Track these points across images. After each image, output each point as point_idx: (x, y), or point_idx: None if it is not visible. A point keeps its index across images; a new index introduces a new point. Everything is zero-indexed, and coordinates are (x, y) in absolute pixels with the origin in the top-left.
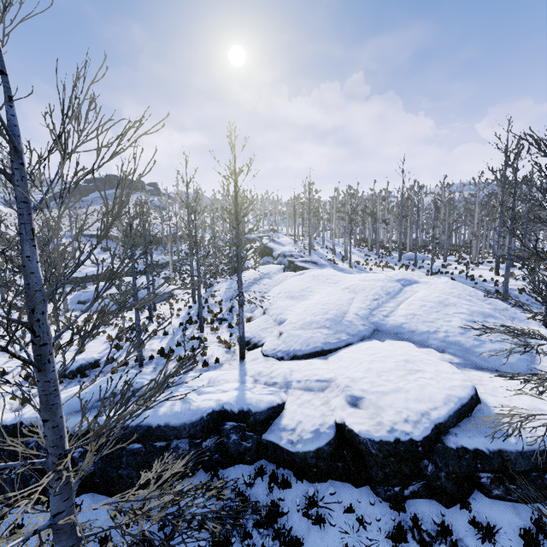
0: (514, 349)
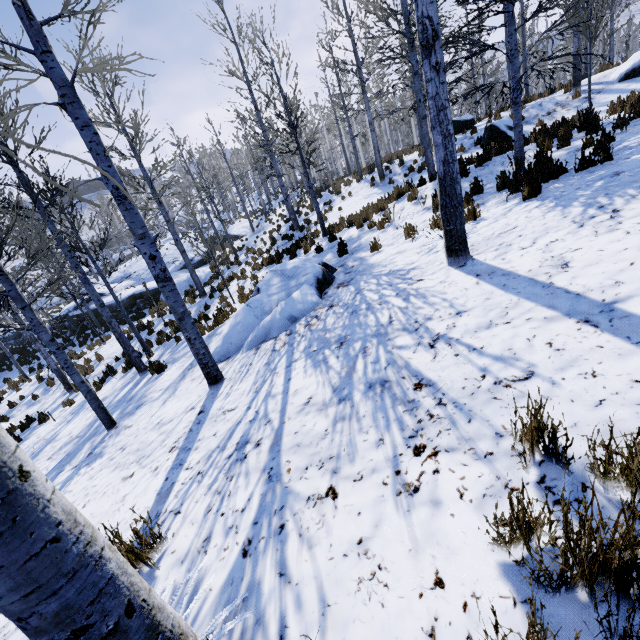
0: None
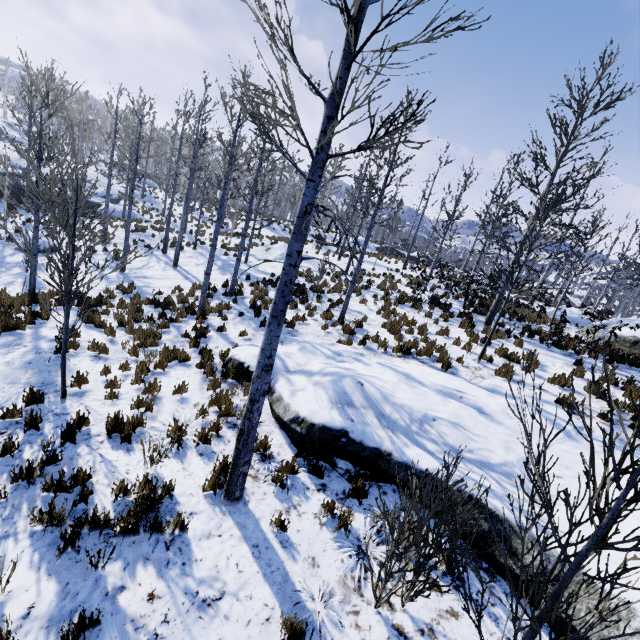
0: None
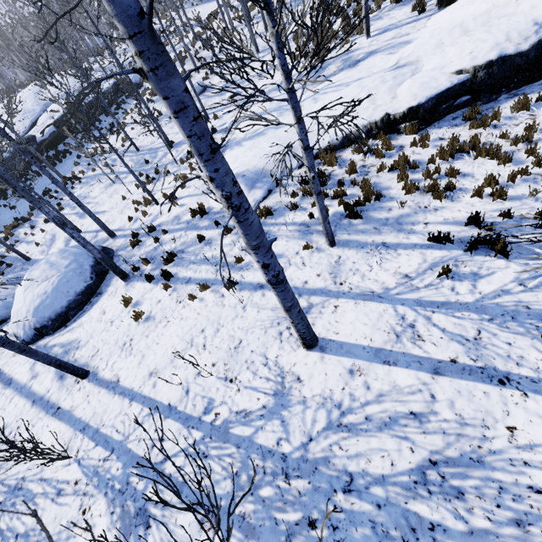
0: None
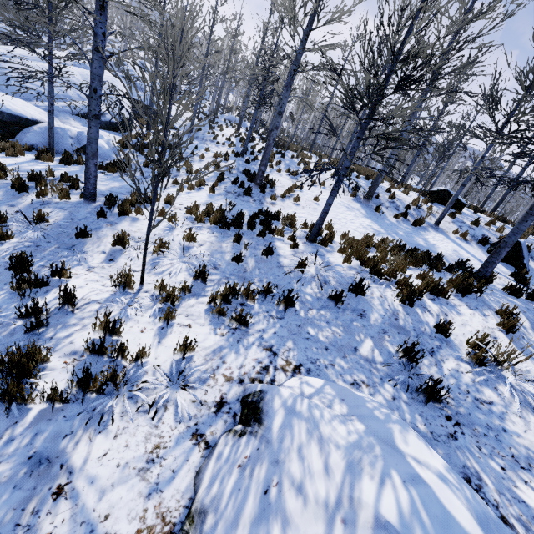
0: (40, 91)
